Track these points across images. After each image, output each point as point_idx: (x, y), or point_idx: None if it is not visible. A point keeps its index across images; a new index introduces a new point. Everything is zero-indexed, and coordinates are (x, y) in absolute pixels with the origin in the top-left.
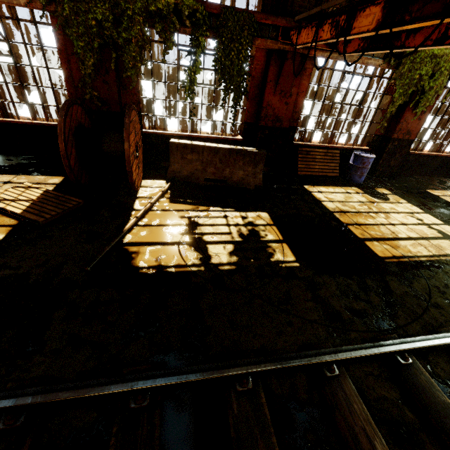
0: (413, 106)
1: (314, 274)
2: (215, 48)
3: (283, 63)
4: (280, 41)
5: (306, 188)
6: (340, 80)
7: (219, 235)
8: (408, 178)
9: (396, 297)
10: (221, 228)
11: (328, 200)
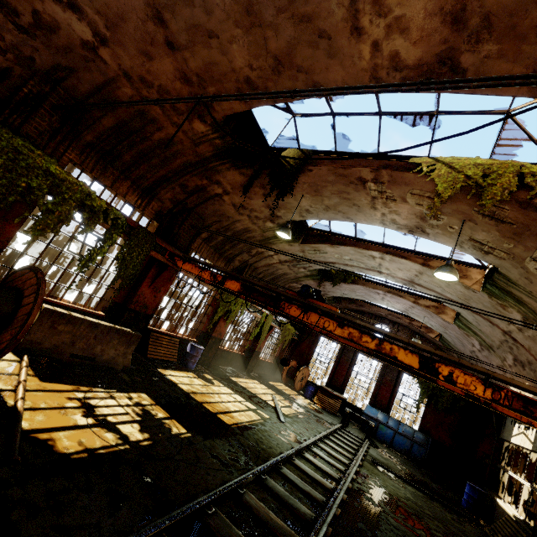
0: (224, 317)
1: (203, 440)
2: (124, 245)
3: (163, 271)
4: (167, 258)
5: (160, 371)
6: (189, 290)
7: (121, 416)
8: (217, 367)
9: (246, 448)
10: (117, 408)
11: (180, 382)
